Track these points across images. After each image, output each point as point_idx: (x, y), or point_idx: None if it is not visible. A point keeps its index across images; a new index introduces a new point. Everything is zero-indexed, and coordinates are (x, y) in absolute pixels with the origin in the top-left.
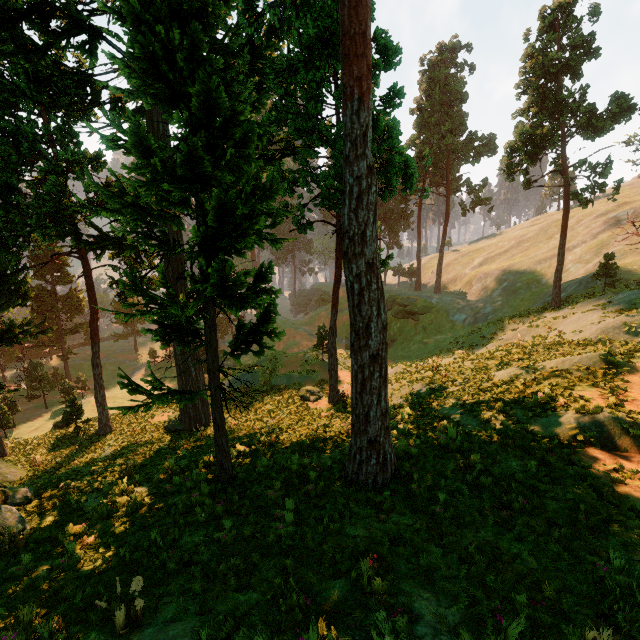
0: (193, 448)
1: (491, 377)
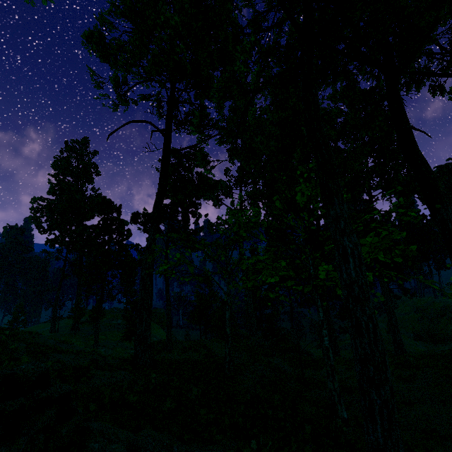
0: None
1: None
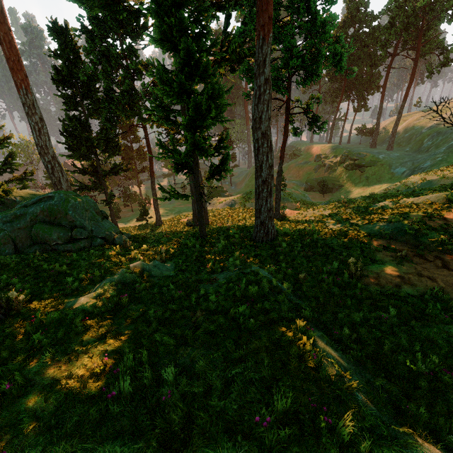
0: (196, 231)
1: (369, 206)
